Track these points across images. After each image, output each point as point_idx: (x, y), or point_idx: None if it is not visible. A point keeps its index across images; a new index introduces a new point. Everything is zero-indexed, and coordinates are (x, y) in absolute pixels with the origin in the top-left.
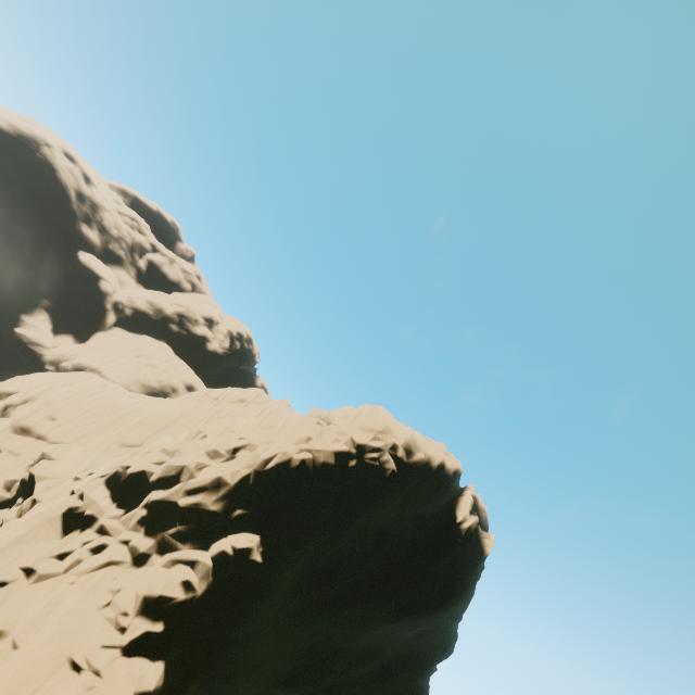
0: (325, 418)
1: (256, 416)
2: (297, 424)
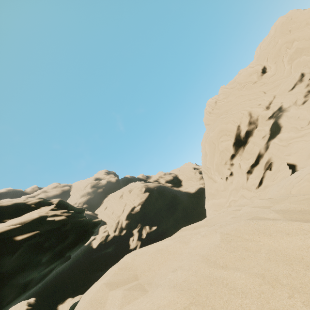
0: (291, 18)
1: (253, 67)
2: (296, 19)
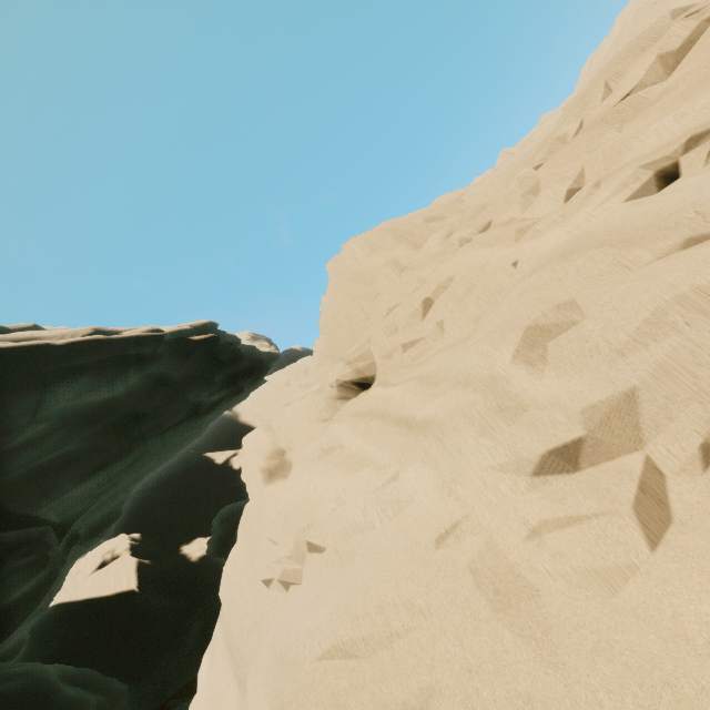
0: (655, 2)
1: None
2: (663, 6)
